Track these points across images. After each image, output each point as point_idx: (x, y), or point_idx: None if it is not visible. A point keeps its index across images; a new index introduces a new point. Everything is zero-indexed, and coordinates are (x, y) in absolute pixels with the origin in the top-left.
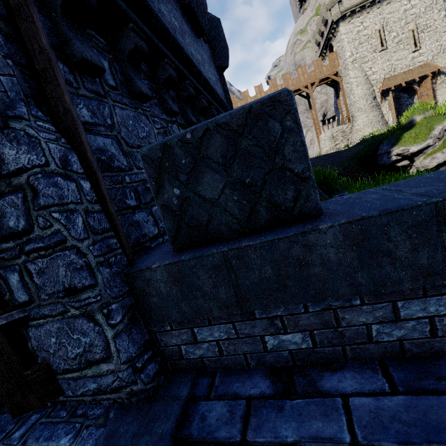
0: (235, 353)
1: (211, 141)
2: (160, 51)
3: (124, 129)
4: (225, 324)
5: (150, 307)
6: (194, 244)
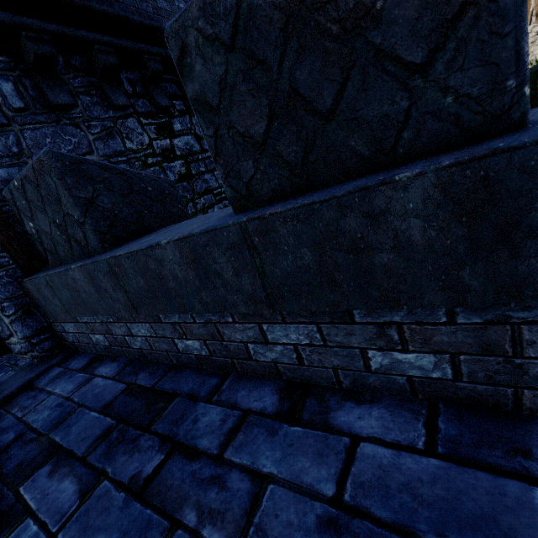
0: (84, 342)
1: (28, 188)
2: (82, 41)
3: (38, 151)
4: (71, 323)
5: (38, 306)
6: (57, 264)
